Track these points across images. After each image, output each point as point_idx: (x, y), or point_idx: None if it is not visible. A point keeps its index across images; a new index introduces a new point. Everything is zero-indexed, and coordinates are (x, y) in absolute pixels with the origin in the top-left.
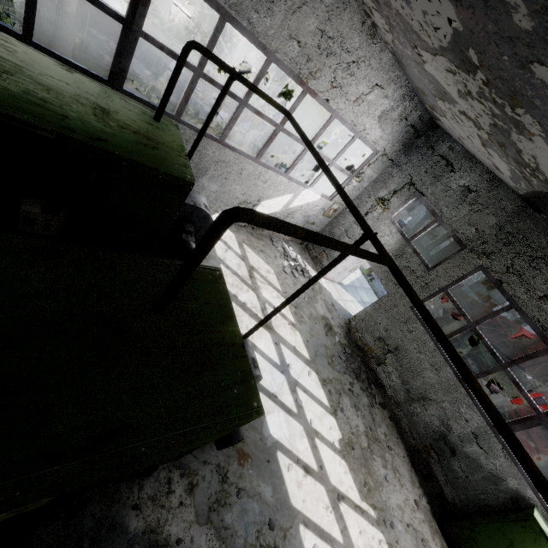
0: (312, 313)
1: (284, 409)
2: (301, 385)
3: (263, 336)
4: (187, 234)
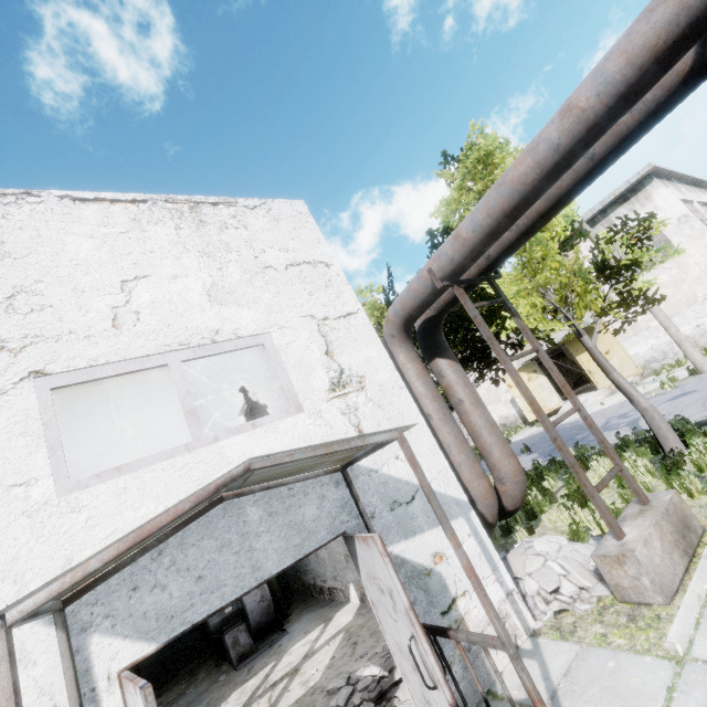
0: None
1: None
2: None
3: None
4: None
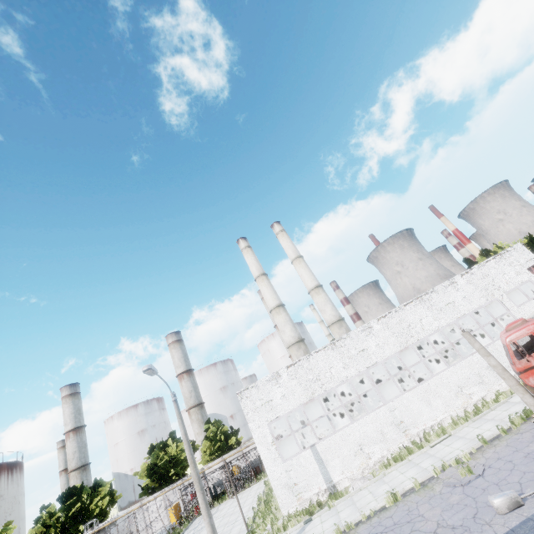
0: None
1: None
2: None
3: None
4: None
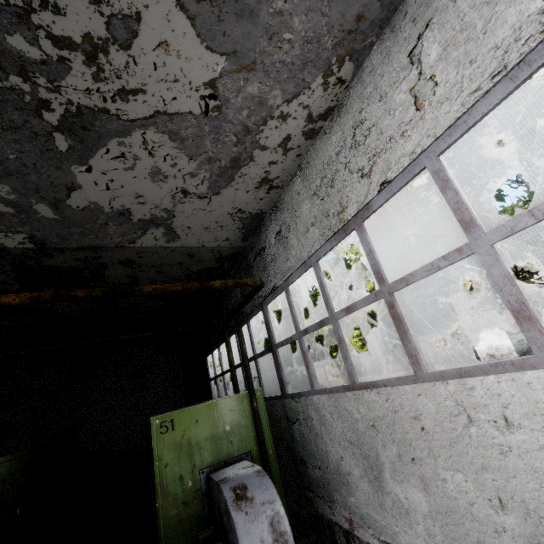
0: None
1: None
2: None
3: None
4: None
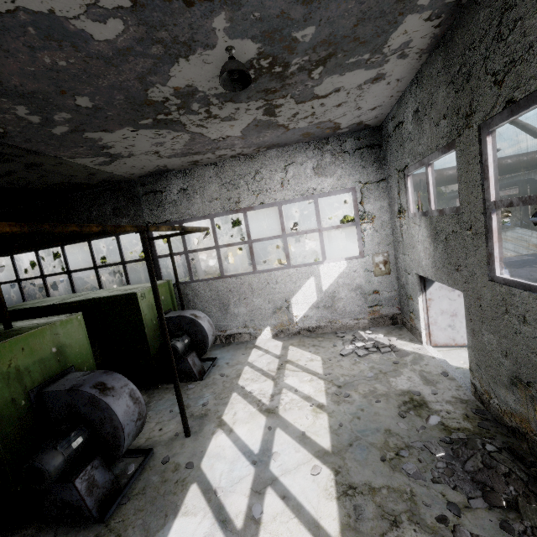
0: (377, 390)
1: (217, 516)
2: (282, 486)
3: (252, 421)
4: (177, 338)
